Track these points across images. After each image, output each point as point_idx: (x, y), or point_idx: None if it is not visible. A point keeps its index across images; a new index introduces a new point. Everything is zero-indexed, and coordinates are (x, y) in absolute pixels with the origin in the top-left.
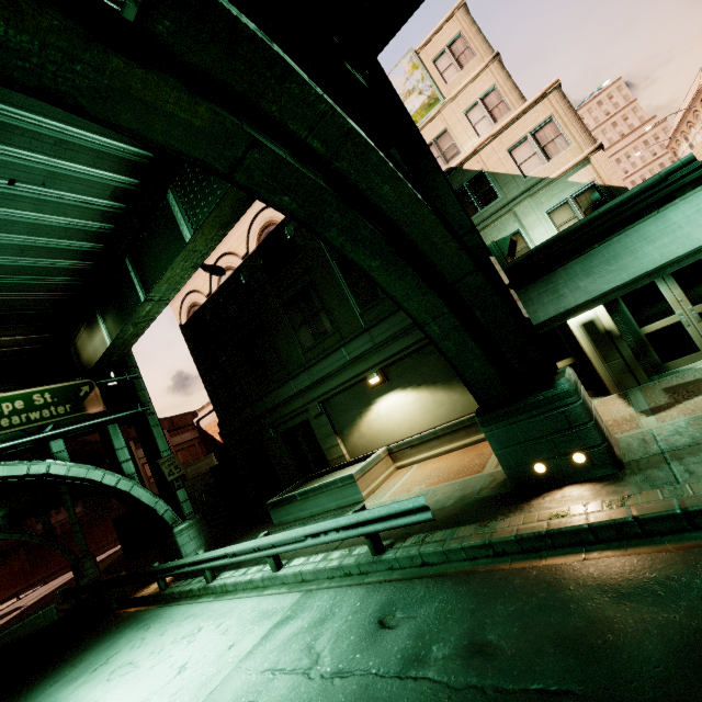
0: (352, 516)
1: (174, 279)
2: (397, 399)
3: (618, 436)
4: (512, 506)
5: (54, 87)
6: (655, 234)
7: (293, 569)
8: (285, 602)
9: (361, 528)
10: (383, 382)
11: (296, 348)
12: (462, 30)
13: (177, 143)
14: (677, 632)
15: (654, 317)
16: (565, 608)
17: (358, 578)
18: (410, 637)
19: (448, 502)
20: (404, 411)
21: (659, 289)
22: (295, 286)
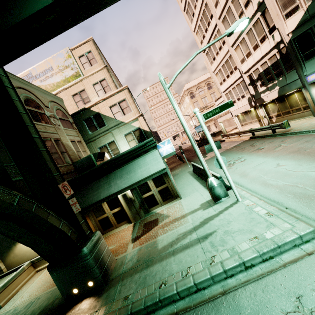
0: None
1: None
2: None
3: (118, 256)
4: None
5: None
6: (142, 164)
7: None
8: None
9: None
10: None
11: None
12: (92, 49)
13: None
14: None
15: (146, 191)
16: None
17: None
18: None
19: (36, 313)
20: None
21: (147, 181)
22: None
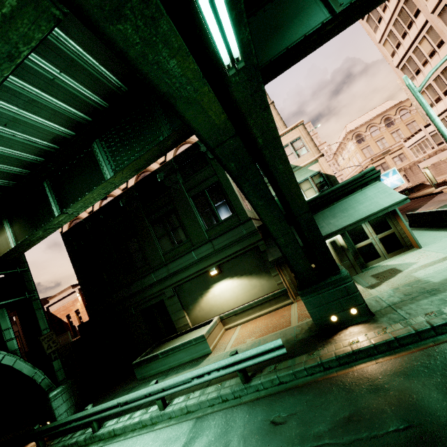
0: (230, 358)
1: (89, 200)
2: (227, 284)
3: None
4: (323, 341)
5: (171, 93)
6: (362, 200)
7: (178, 405)
8: (183, 429)
9: (236, 365)
10: (219, 273)
11: (158, 251)
12: None
13: (201, 129)
14: (443, 386)
15: (360, 240)
16: (383, 387)
17: (234, 401)
18: (300, 425)
19: None
20: (231, 292)
21: (362, 226)
22: (161, 211)
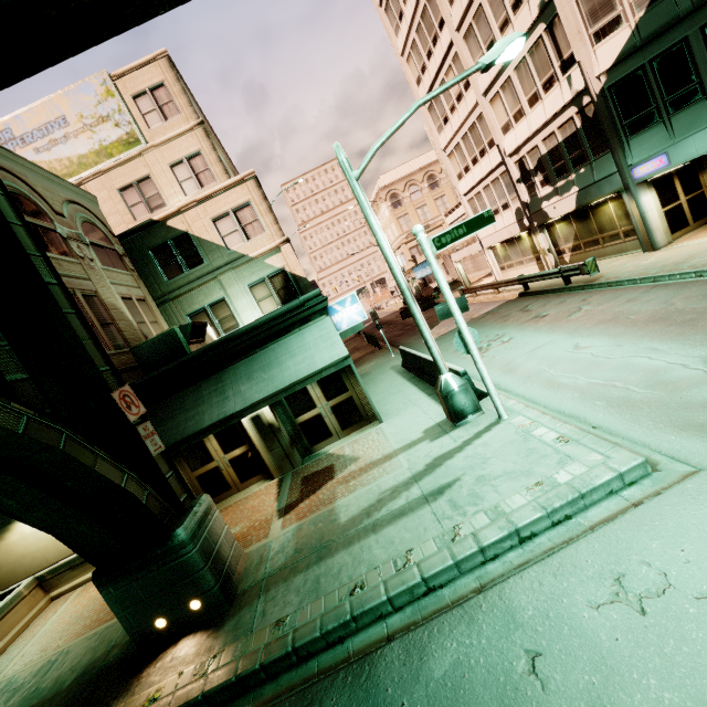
0: None
1: None
2: None
3: (252, 547)
4: (124, 683)
5: None
6: (296, 349)
7: None
8: None
9: None
10: None
11: None
12: (166, 80)
13: None
14: None
15: (304, 409)
16: None
17: None
18: None
19: (68, 681)
20: None
21: (307, 387)
22: None
